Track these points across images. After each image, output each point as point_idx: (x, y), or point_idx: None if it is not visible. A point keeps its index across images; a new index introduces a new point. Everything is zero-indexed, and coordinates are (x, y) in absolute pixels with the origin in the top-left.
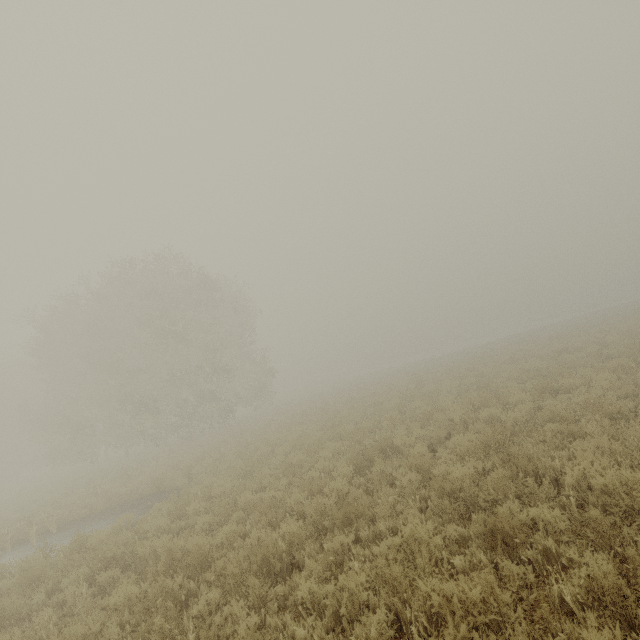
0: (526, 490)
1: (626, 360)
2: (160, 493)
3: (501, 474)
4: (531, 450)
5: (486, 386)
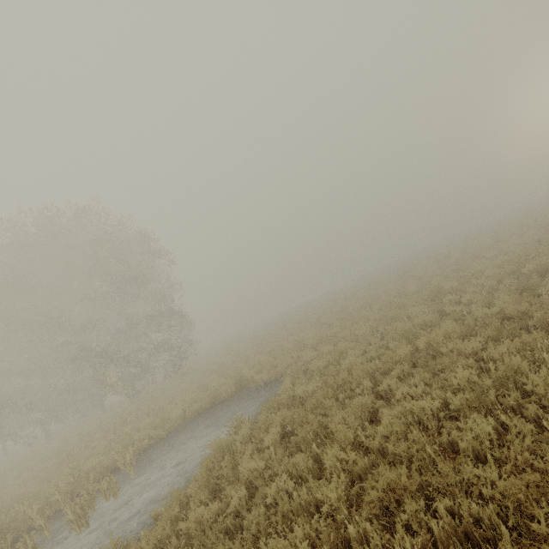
0: None
1: (502, 243)
2: (223, 402)
3: None
4: (548, 257)
5: (425, 276)
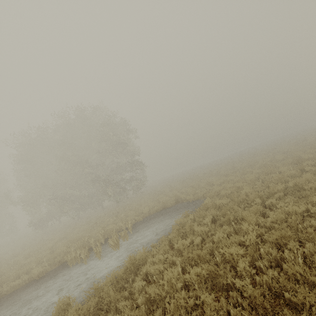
0: None
1: None
2: (169, 208)
3: None
4: None
5: (288, 151)
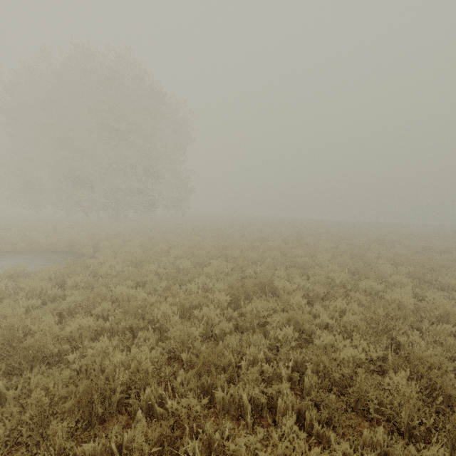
0: (447, 427)
1: None
2: (71, 253)
3: (415, 390)
4: (428, 351)
5: (360, 256)
